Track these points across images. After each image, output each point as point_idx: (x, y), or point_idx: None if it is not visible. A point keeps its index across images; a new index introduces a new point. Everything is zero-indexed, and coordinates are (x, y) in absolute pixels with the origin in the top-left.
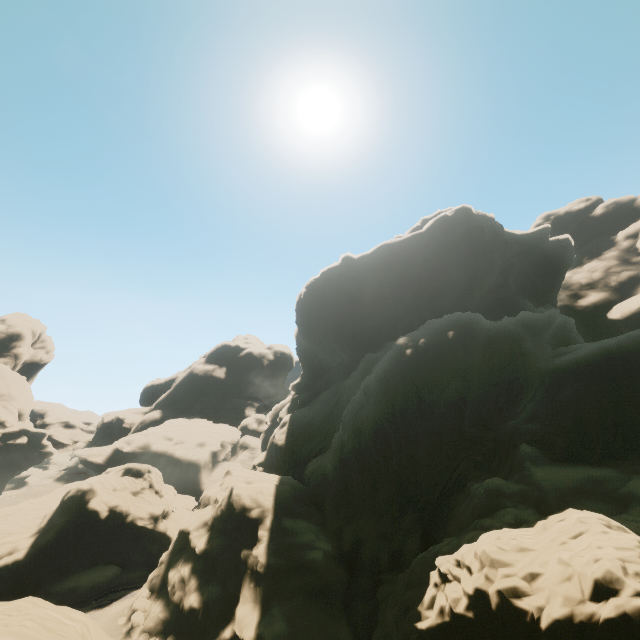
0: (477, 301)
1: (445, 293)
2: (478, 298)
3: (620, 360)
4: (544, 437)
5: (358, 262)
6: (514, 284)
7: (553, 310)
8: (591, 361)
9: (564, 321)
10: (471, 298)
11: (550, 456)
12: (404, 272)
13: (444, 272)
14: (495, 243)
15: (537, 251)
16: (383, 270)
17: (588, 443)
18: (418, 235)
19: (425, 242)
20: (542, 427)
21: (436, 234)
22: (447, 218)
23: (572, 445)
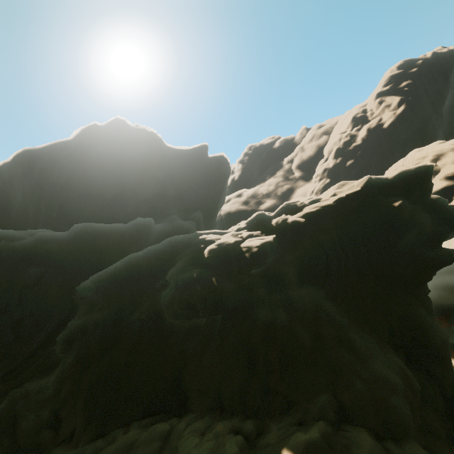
0: (130, 210)
1: (83, 203)
2: (132, 207)
3: (126, 284)
4: (19, 411)
5: (2, 171)
6: (177, 194)
7: (138, 219)
8: (100, 288)
9: (175, 228)
10: (119, 208)
11: (2, 450)
12: (39, 181)
13: (84, 181)
14: (150, 155)
15: (198, 165)
16: (22, 179)
17: (61, 414)
18: (65, 143)
19: (71, 150)
20: (35, 388)
21: (83, 142)
22: (97, 127)
23: (37, 424)
